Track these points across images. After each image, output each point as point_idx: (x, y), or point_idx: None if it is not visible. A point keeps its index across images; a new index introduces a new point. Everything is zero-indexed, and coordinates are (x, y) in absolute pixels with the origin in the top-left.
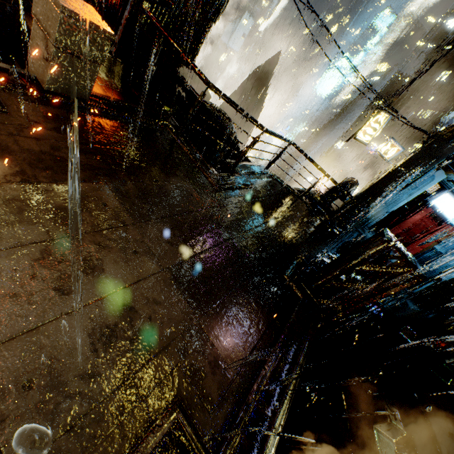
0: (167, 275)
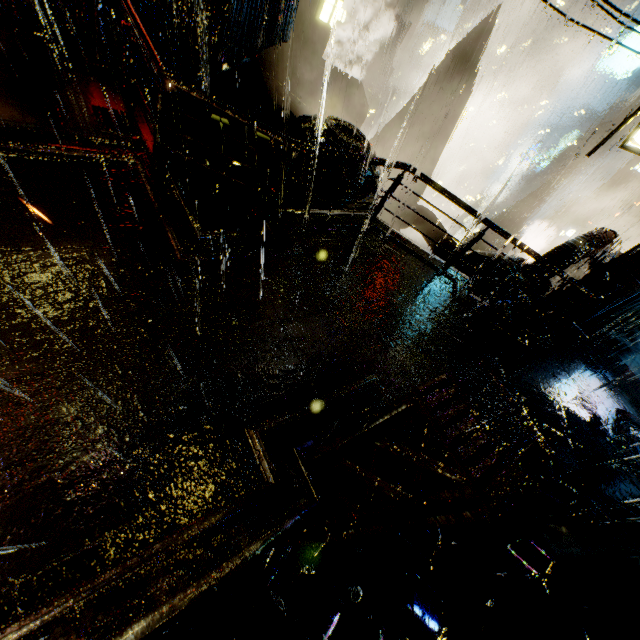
0: None
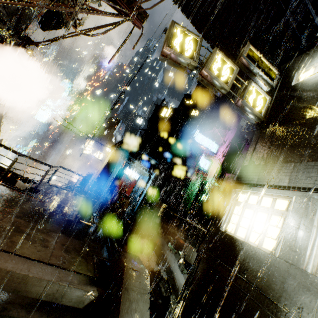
0: (63, 235)
